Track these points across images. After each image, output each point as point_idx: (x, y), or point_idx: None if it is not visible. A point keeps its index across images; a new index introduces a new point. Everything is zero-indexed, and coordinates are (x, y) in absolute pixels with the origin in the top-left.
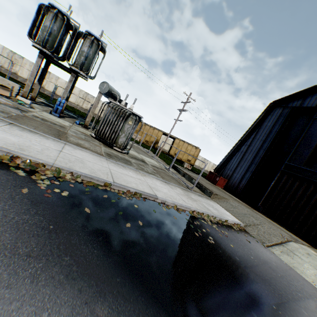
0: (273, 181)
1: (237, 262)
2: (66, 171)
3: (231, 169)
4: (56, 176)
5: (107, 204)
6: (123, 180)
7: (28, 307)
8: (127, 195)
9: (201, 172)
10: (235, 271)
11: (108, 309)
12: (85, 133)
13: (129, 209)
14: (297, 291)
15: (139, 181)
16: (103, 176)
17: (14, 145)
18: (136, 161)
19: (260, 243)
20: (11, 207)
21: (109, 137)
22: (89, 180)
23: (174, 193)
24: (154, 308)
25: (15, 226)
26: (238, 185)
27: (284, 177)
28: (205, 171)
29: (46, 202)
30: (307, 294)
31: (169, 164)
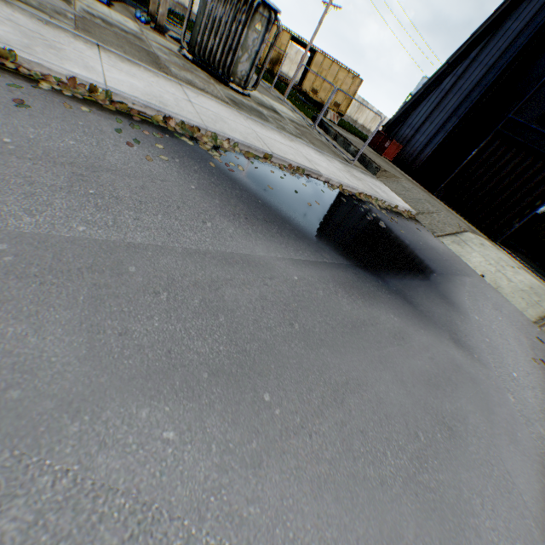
0: (475, 150)
1: (407, 245)
2: (221, 138)
3: (413, 127)
4: (215, 145)
5: (280, 181)
6: (278, 149)
7: (290, 248)
8: (289, 171)
9: (372, 134)
10: (405, 250)
11: (329, 256)
12: (171, 50)
13: (300, 188)
14: (457, 271)
15: (293, 151)
16: (257, 143)
17: (151, 98)
18: (268, 113)
19: (431, 233)
20: (220, 182)
21: (222, 62)
22: (246, 150)
23: (335, 169)
24: (354, 260)
25: (238, 199)
26: (418, 156)
27: (496, 142)
28: (360, 127)
29: (236, 178)
30: (465, 274)
31: (306, 115)
